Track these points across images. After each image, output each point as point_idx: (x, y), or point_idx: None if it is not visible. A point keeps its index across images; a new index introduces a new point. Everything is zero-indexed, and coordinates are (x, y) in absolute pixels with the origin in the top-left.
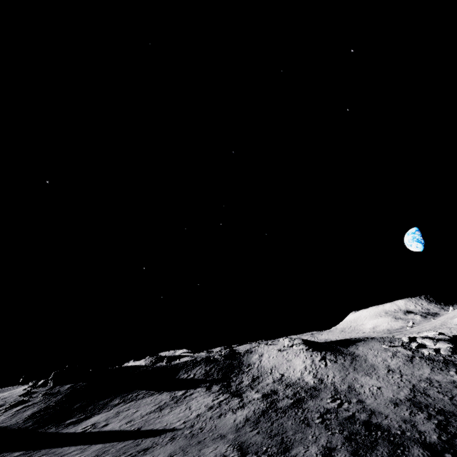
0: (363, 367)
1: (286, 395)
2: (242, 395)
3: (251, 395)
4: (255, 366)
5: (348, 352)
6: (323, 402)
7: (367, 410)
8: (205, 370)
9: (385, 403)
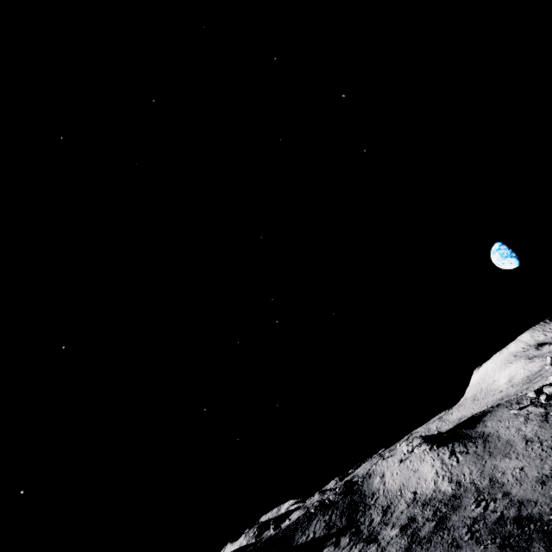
0: (498, 448)
1: (426, 518)
2: (377, 538)
3: (388, 534)
4: (380, 493)
5: (477, 434)
6: (468, 511)
7: (515, 502)
8: (324, 521)
9: (532, 486)
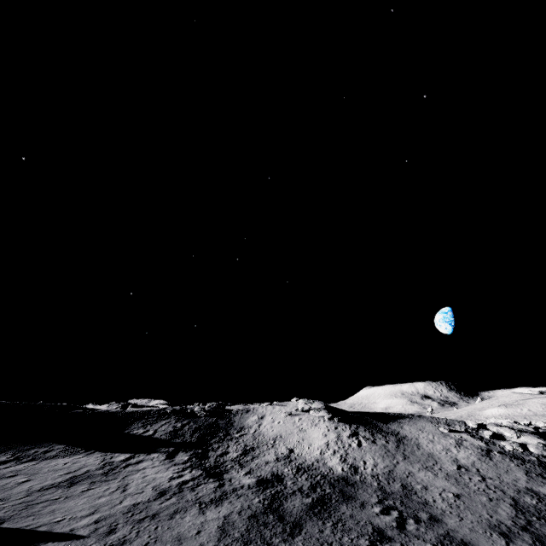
0: (417, 455)
1: (299, 486)
2: (223, 477)
3: (238, 479)
4: (250, 432)
5: (390, 430)
6: (368, 511)
7: (458, 542)
8: (174, 426)
9: (485, 531)
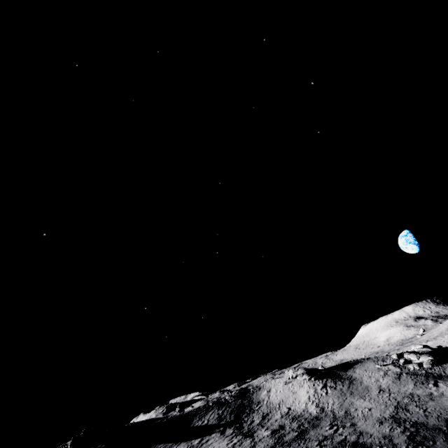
0: (358, 390)
1: (292, 428)
2: (253, 435)
3: (261, 434)
4: (264, 403)
5: (347, 376)
6: (323, 430)
7: (357, 432)
8: (217, 414)
9: (373, 423)
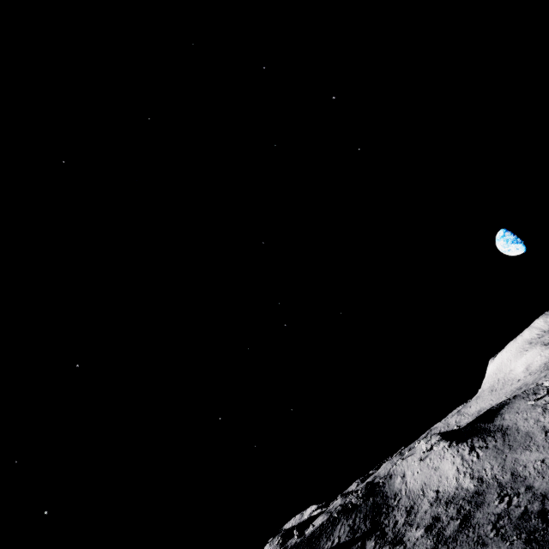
0: (518, 441)
1: (450, 516)
2: (403, 540)
3: (413, 535)
4: (402, 494)
5: (496, 427)
6: (491, 507)
7: (538, 496)
8: (348, 525)
9: None
